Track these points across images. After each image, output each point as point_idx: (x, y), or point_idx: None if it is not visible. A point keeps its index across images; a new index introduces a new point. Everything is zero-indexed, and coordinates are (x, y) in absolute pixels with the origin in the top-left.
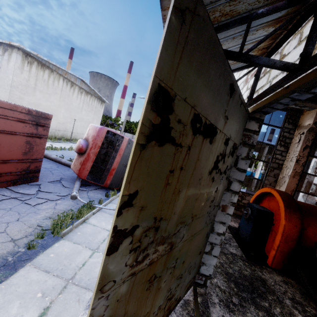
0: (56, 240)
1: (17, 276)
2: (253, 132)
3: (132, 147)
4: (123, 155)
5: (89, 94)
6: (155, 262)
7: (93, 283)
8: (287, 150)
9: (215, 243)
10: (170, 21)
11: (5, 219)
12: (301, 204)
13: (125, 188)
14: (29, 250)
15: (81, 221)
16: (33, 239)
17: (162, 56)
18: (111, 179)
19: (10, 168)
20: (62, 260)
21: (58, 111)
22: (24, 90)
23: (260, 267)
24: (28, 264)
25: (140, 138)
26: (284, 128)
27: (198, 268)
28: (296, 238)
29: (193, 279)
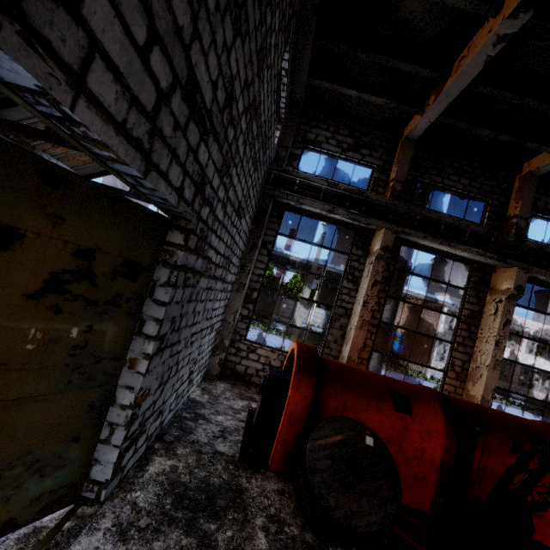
0: None
1: None
2: (177, 246)
3: None
4: None
5: None
6: None
7: None
8: (356, 287)
9: (117, 423)
10: None
11: None
12: (332, 365)
13: None
14: None
15: None
16: None
17: None
18: None
19: None
20: None
21: None
22: None
23: (254, 472)
24: None
25: None
26: (352, 255)
27: (85, 470)
28: (305, 417)
29: (70, 490)
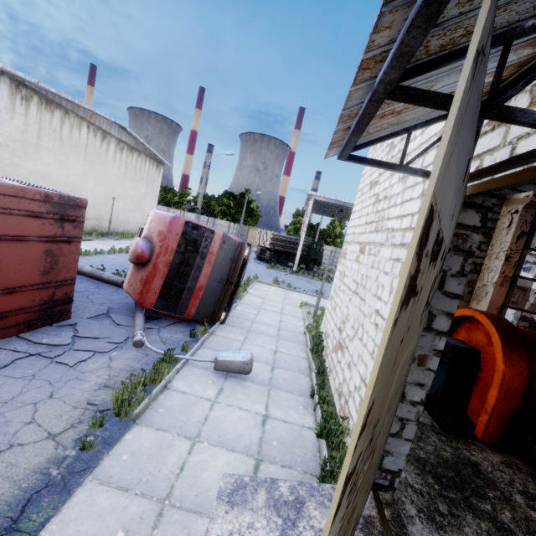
0: (126, 427)
1: (74, 504)
2: (471, 229)
3: (229, 248)
4: (215, 263)
5: (135, 151)
6: (358, 490)
7: (206, 501)
8: (488, 240)
9: (407, 418)
10: (466, 81)
11: (28, 397)
12: (526, 335)
13: (367, 405)
14: (85, 452)
15: (161, 388)
16: (90, 433)
17: (445, 152)
18: (197, 305)
19: (21, 300)
20: (144, 464)
21: (83, 184)
22: (19, 149)
23: (465, 442)
24: (88, 479)
25: (397, 310)
26: None
27: (380, 461)
28: (523, 392)
29: (373, 480)
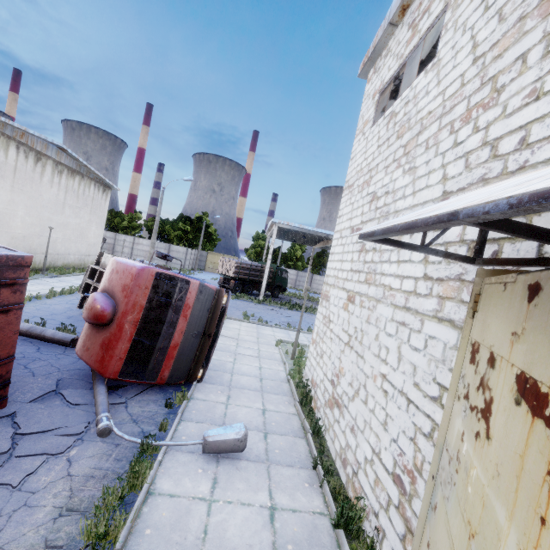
0: None
1: None
2: None
3: (206, 298)
4: (191, 317)
5: (77, 174)
6: None
7: None
8: None
9: None
10: None
11: None
12: None
13: None
14: None
15: (144, 497)
16: None
17: None
18: (171, 367)
19: None
20: None
21: (10, 213)
22: None
23: None
24: None
25: None
26: None
27: None
28: None
29: None
